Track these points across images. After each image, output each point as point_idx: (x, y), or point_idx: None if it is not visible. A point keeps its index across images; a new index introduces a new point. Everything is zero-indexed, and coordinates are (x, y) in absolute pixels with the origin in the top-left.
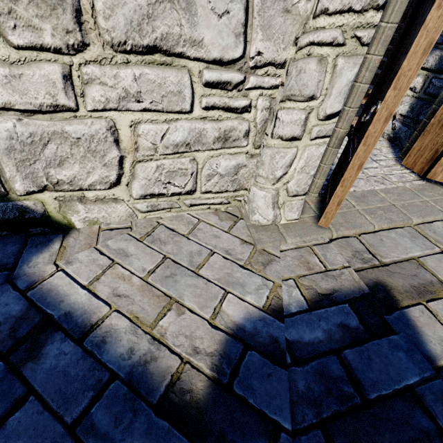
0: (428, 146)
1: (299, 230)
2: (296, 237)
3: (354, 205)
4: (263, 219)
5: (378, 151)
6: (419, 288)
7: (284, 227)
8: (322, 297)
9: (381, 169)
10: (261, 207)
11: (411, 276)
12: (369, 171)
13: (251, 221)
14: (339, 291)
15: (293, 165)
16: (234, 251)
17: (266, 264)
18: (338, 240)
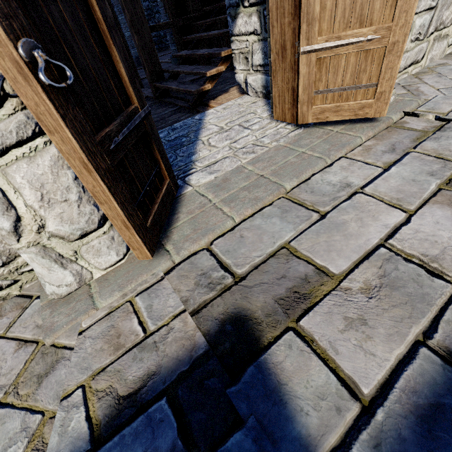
0: (284, 87)
1: (121, 278)
2: (113, 293)
3: (210, 199)
4: (57, 287)
5: (252, 115)
6: (293, 293)
7: (100, 282)
8: (134, 397)
9: (252, 136)
10: (43, 273)
11: (283, 277)
12: (238, 143)
13: (48, 297)
14: (164, 369)
15: (17, 204)
16: (1, 371)
17: (52, 371)
18: (183, 265)
